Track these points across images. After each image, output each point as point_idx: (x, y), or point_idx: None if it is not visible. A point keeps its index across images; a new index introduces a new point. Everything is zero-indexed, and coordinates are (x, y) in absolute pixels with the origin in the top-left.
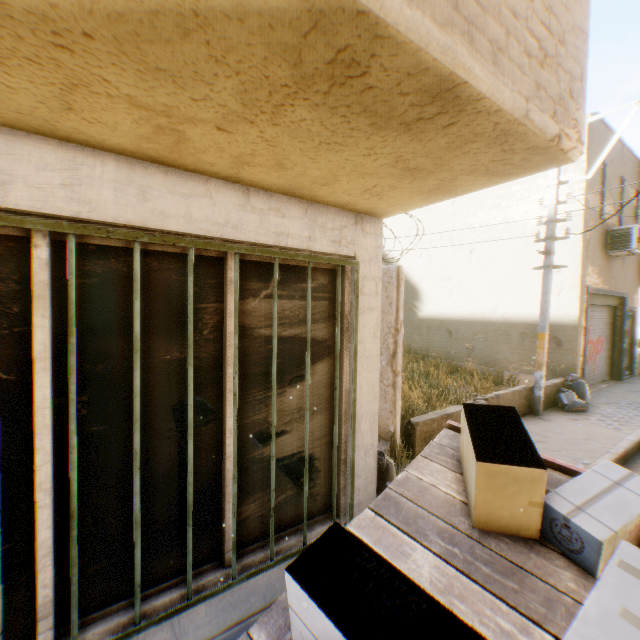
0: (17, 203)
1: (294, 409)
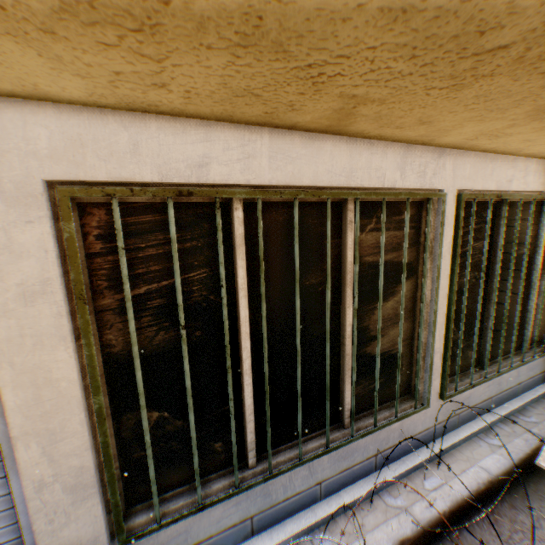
0: (511, 188)
1: None
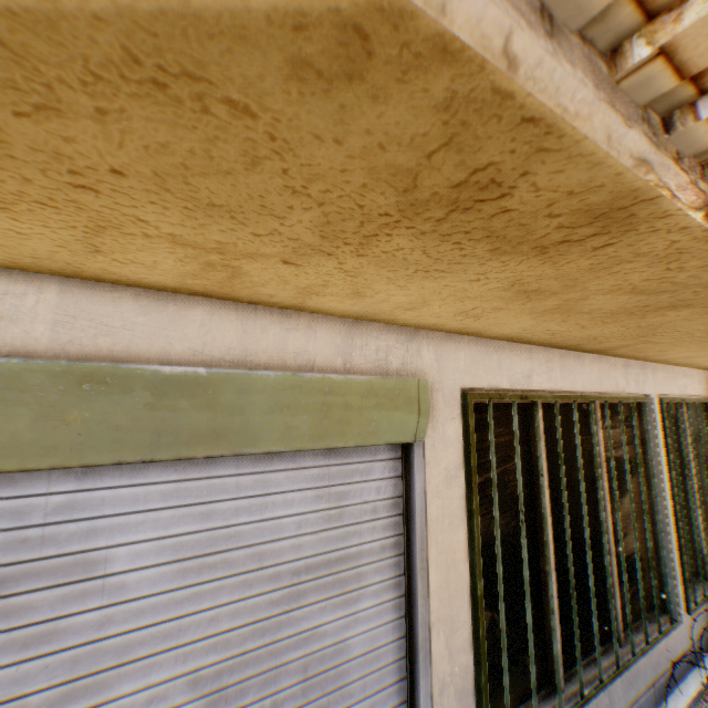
0: (686, 393)
1: None
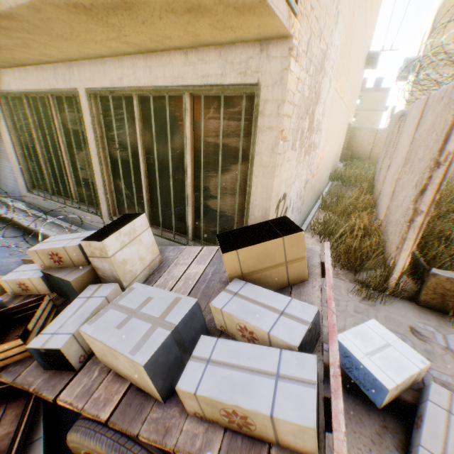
0: (125, 85)
1: (223, 187)
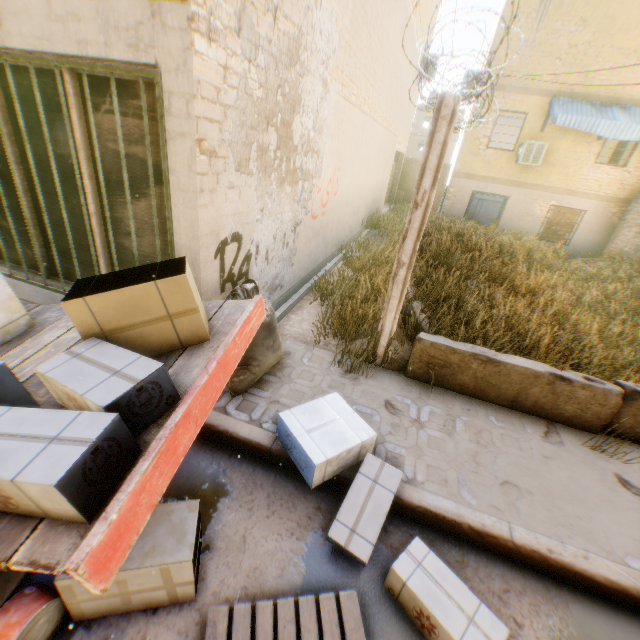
0: None
1: (143, 220)
